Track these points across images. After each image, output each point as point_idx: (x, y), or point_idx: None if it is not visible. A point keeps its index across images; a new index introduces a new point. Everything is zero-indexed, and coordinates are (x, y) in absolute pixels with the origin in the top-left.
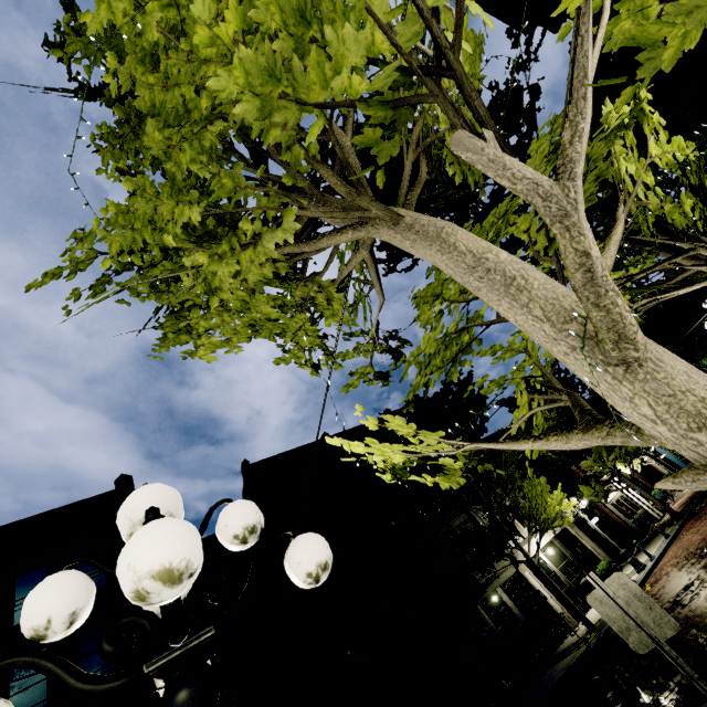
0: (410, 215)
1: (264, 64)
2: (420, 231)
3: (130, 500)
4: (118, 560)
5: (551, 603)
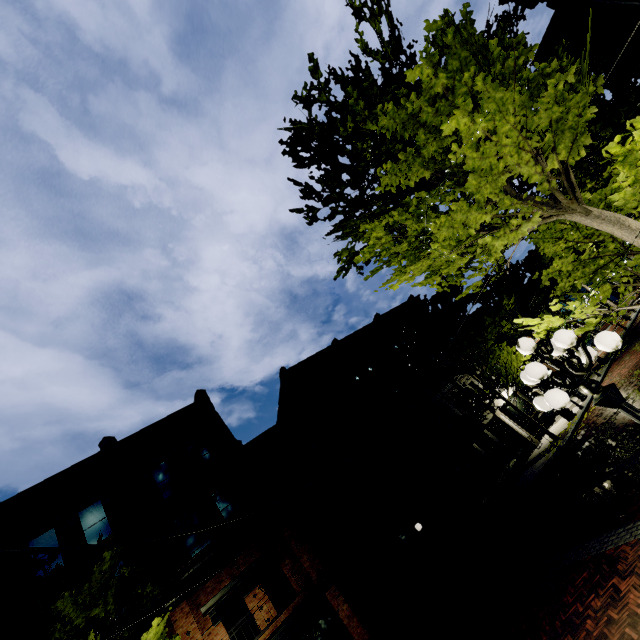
0: (596, 211)
1: (534, 146)
2: (605, 219)
3: (565, 333)
4: (604, 341)
5: (520, 432)
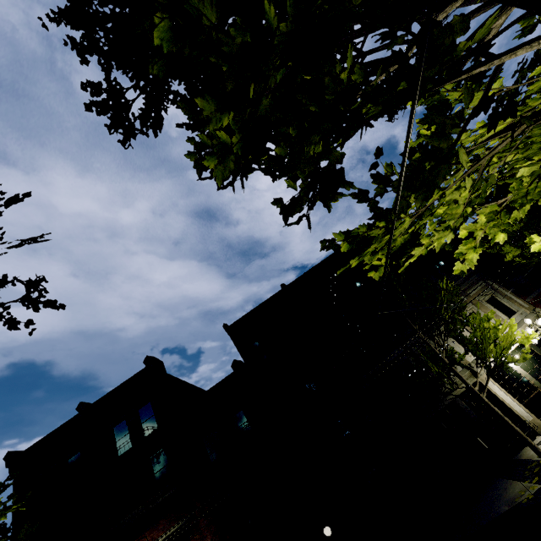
0: None
1: None
2: None
3: None
4: None
5: (516, 410)
